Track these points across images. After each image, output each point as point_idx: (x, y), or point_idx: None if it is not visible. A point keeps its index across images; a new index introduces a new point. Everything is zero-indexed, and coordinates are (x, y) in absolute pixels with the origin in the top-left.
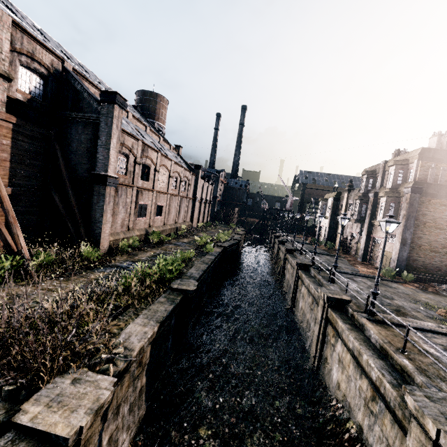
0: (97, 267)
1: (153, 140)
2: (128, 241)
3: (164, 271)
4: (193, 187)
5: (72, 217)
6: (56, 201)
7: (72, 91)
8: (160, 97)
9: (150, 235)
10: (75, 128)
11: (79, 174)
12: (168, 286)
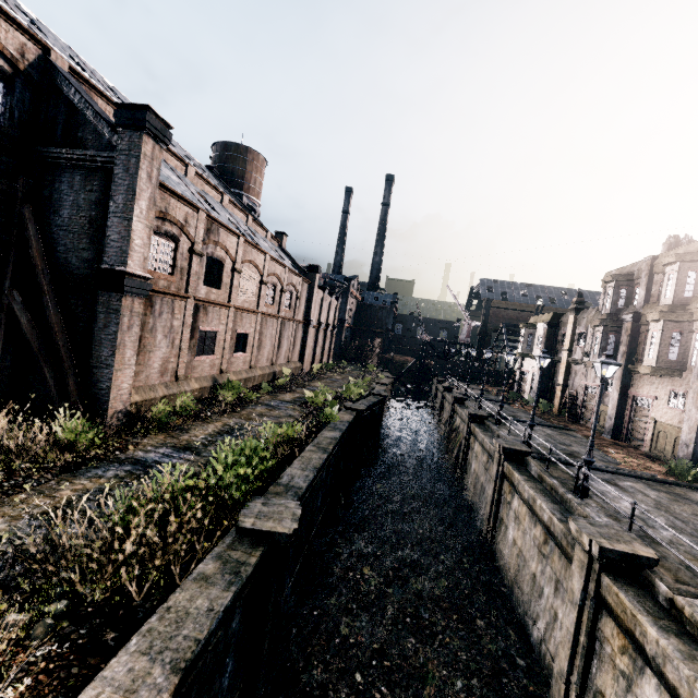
0: (89, 465)
1: (234, 217)
2: (174, 401)
3: (228, 479)
4: (304, 303)
5: (58, 355)
6: (22, 323)
7: (65, 109)
8: (252, 153)
9: (220, 388)
10: (67, 181)
11: (74, 270)
12: (236, 514)
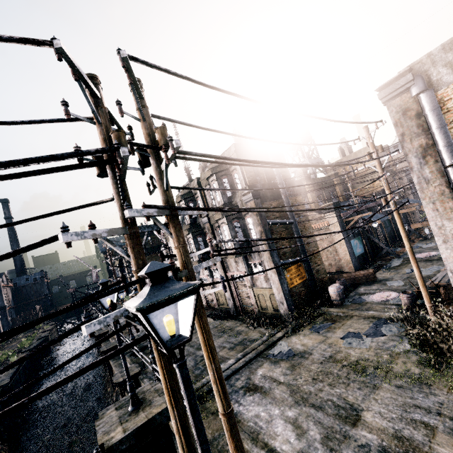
0: None
1: None
2: None
3: None
4: None
5: None
6: None
7: None
8: None
9: None
10: None
11: None
12: None
